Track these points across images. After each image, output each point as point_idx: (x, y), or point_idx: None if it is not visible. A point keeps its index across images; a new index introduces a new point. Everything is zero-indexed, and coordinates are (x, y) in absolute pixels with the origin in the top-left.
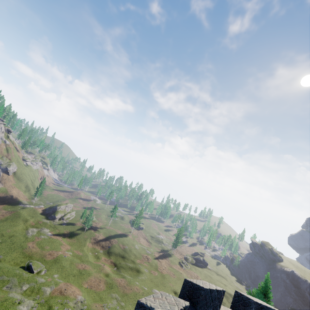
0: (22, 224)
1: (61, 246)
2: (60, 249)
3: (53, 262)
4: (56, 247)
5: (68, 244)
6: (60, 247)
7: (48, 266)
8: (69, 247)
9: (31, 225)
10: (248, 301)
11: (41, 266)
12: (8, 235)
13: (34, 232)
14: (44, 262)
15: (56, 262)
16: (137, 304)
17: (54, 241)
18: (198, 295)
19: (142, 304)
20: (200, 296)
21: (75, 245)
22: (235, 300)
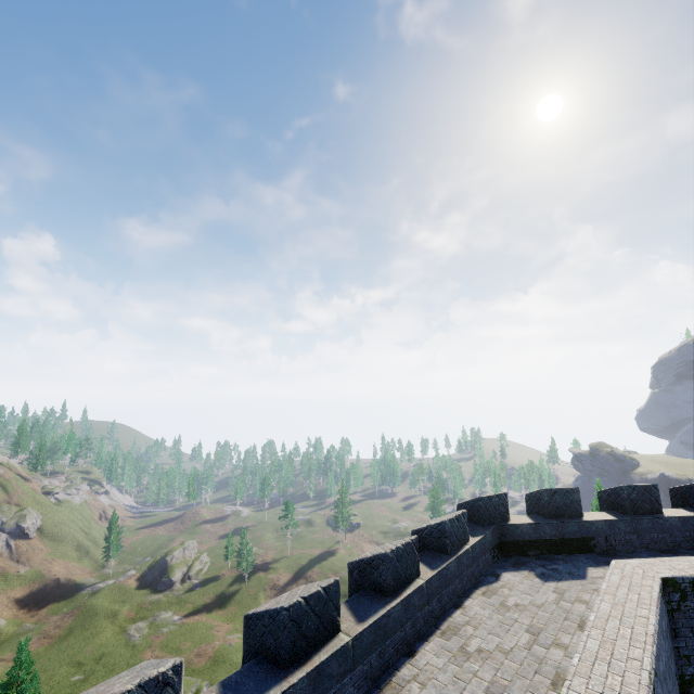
0: (109, 626)
1: (212, 630)
2: (214, 637)
3: (212, 667)
4: (204, 636)
5: (224, 621)
6: (212, 633)
7: (207, 677)
8: (229, 626)
9: (130, 620)
10: (539, 494)
11: (195, 680)
12: (93, 658)
13: (143, 629)
14: (196, 674)
15: (220, 662)
16: (413, 534)
17: (195, 628)
18: (477, 510)
19: (417, 530)
20: (479, 509)
21: (240, 617)
22: (528, 505)
